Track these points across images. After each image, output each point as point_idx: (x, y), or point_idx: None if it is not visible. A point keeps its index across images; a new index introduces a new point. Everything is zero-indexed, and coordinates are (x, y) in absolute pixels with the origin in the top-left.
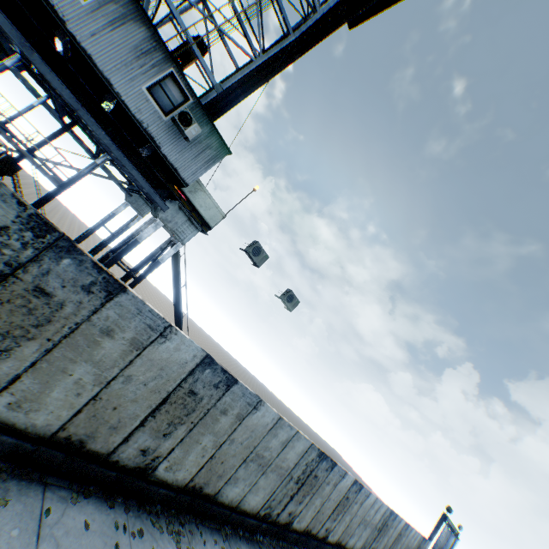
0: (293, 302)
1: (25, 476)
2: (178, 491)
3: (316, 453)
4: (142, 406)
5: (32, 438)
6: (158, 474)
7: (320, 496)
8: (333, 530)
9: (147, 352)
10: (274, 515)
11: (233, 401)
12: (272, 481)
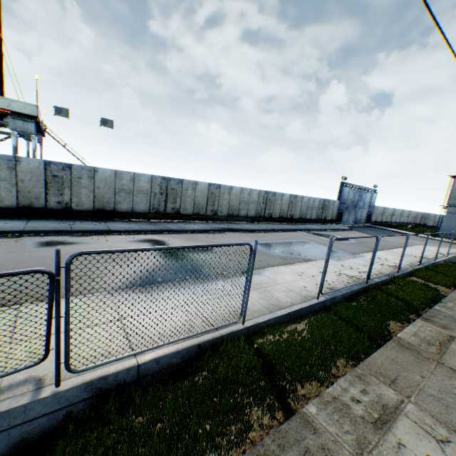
0: (109, 123)
1: (20, 218)
2: (93, 213)
3: (160, 179)
4: (40, 188)
5: (13, 210)
6: (76, 209)
7: (188, 197)
8: (218, 211)
9: (19, 169)
10: (163, 212)
11: (80, 173)
12: (143, 198)
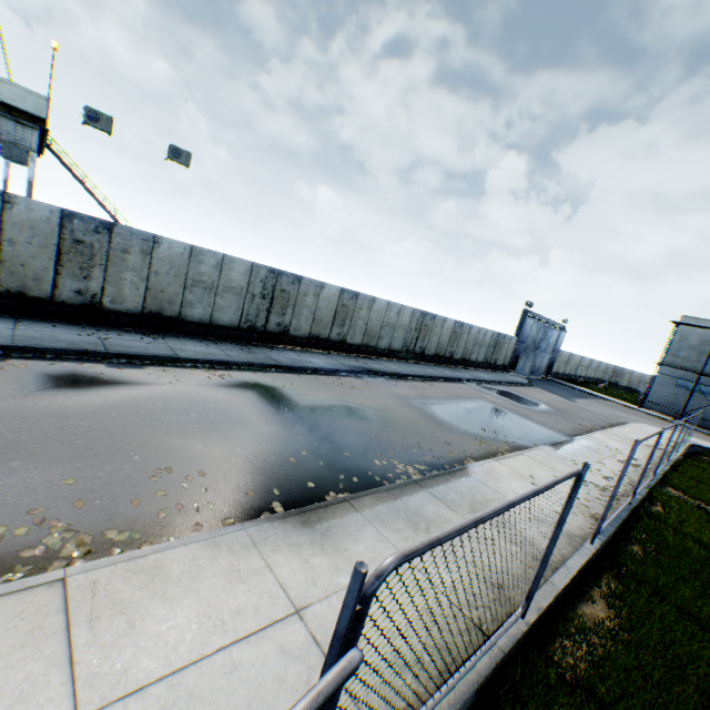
0: (184, 157)
1: None
2: (140, 317)
3: (266, 271)
4: (45, 260)
5: None
6: (109, 308)
7: (305, 308)
8: (349, 335)
9: (7, 218)
10: (262, 328)
11: (128, 241)
12: (233, 301)
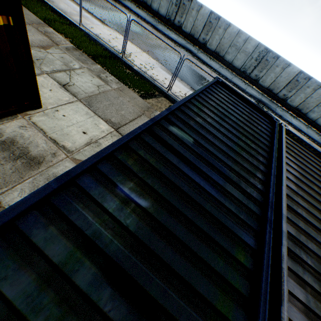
0: None
1: None
2: (142, 3)
3: None
4: None
5: None
6: None
7: (191, 17)
8: (208, 43)
9: None
10: (172, 22)
11: None
12: (165, 5)
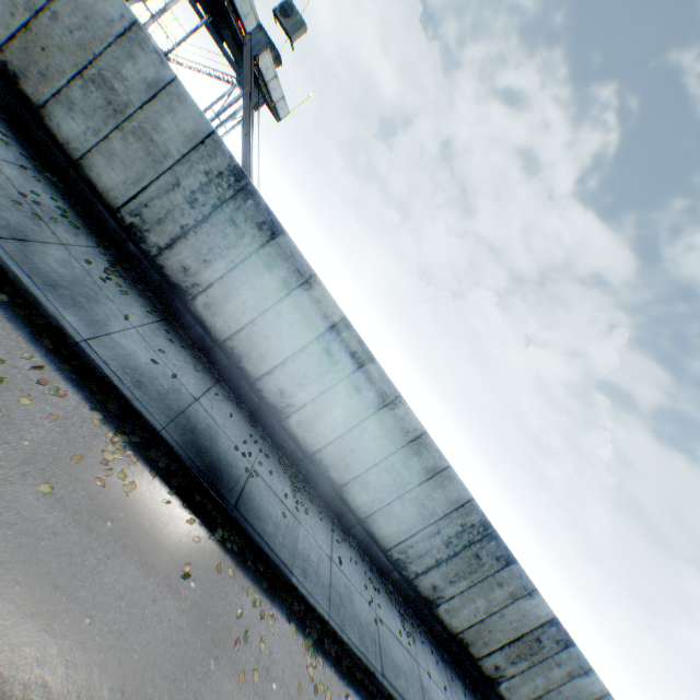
0: (293, 21)
1: None
2: None
3: (226, 164)
4: None
5: None
6: None
7: (252, 287)
8: (300, 414)
9: None
10: (154, 248)
11: None
12: (138, 161)
